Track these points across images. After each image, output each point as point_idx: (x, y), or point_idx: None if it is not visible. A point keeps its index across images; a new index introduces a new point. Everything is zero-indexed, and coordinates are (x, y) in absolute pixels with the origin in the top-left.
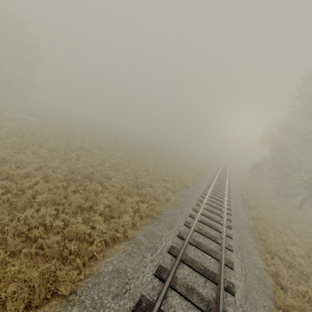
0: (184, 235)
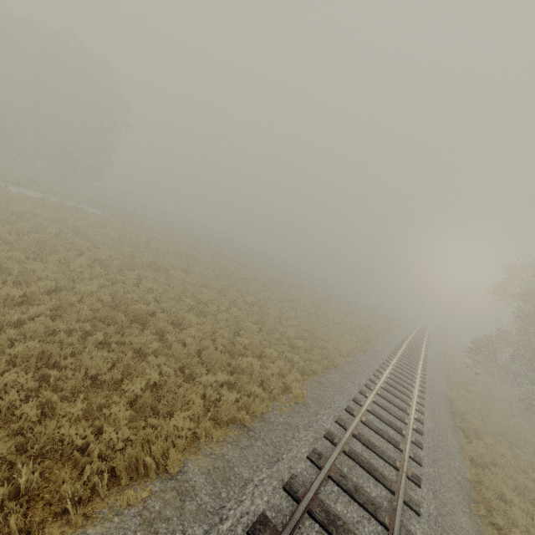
0: (300, 488)
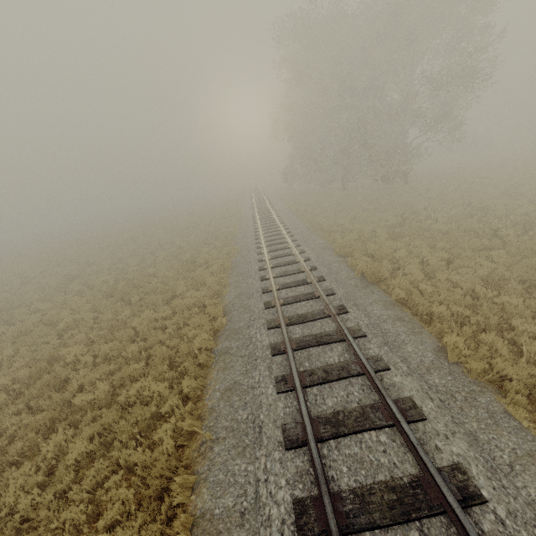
0: (262, 259)
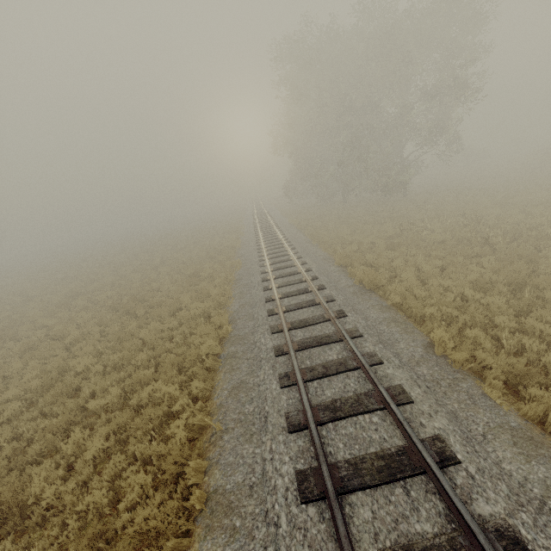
0: (265, 271)
